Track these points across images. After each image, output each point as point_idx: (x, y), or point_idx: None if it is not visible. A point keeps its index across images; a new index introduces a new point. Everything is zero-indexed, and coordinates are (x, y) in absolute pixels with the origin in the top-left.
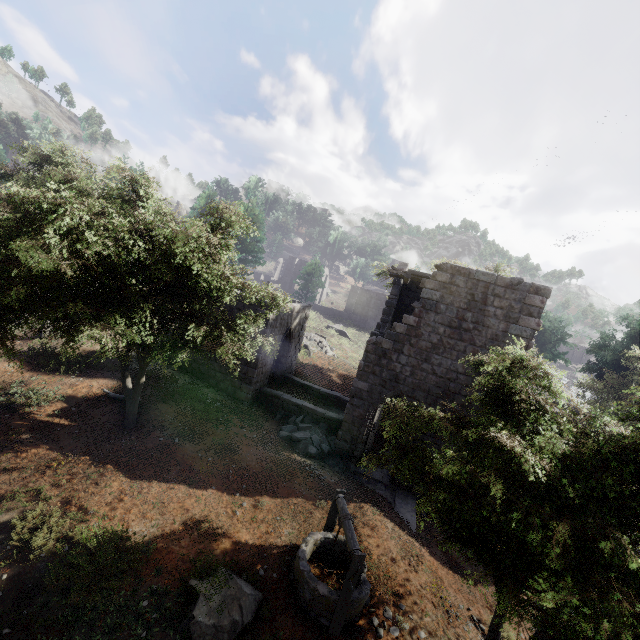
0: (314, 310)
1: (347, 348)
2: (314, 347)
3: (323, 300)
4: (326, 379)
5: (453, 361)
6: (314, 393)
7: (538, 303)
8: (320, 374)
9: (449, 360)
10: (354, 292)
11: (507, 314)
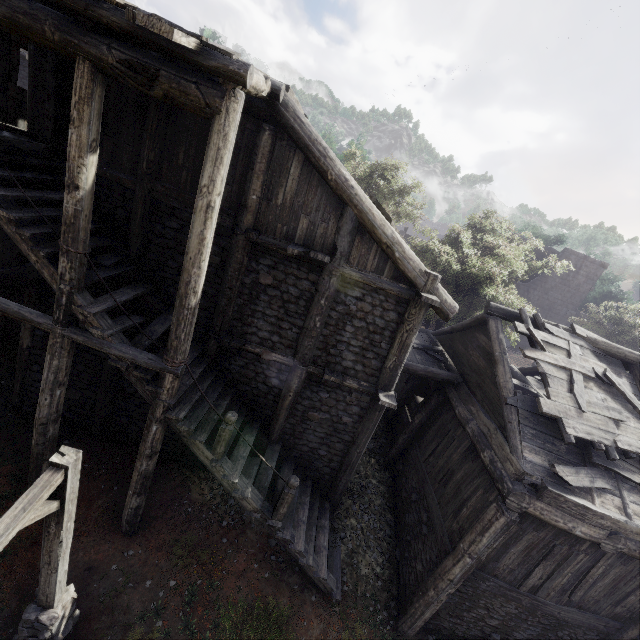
0: None
1: None
2: None
3: None
4: None
5: (558, 294)
6: None
7: (601, 271)
8: None
9: (556, 294)
10: None
11: (587, 275)
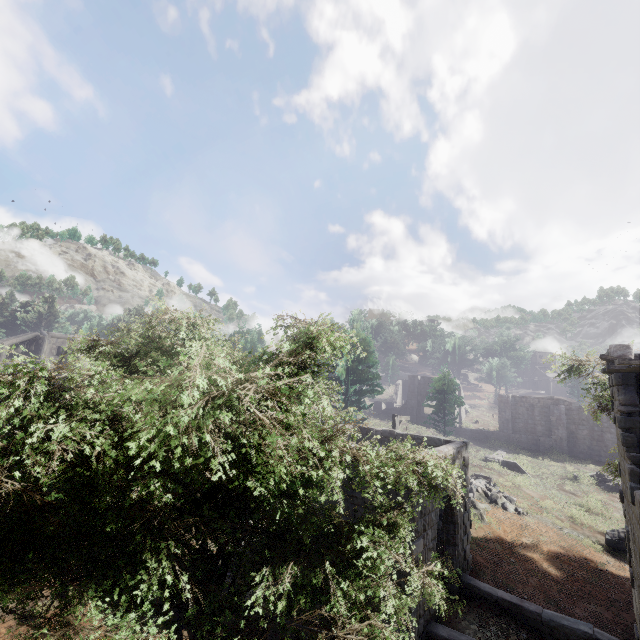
0: (457, 436)
1: (531, 492)
2: (482, 500)
3: (464, 420)
4: (531, 571)
5: None
6: (530, 622)
7: None
8: (515, 559)
9: None
10: (504, 403)
11: None
